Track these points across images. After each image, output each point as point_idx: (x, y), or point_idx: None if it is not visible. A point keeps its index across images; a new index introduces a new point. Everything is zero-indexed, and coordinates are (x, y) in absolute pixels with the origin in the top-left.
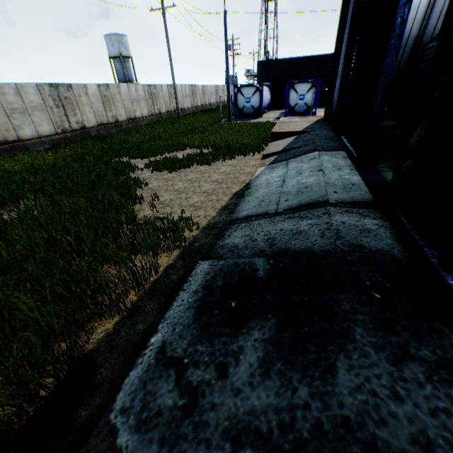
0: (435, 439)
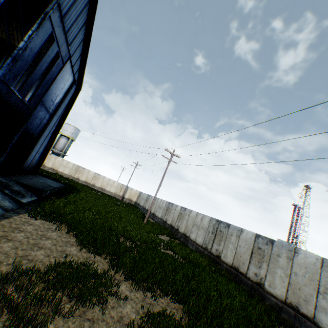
0: None
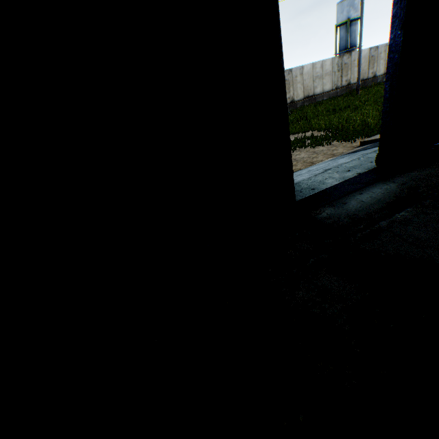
0: None
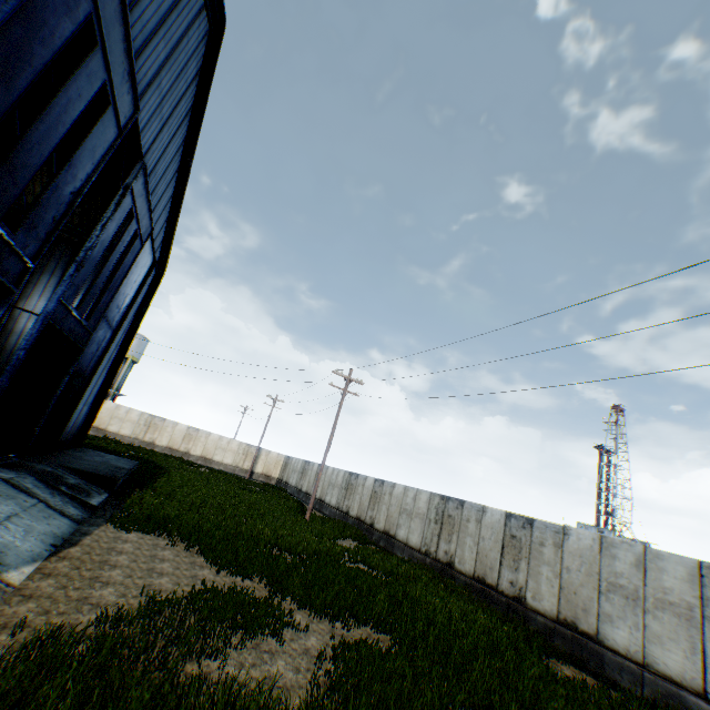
0: (37, 464)
